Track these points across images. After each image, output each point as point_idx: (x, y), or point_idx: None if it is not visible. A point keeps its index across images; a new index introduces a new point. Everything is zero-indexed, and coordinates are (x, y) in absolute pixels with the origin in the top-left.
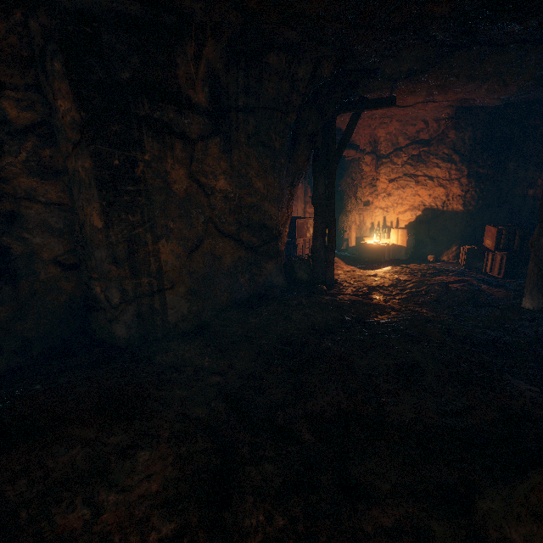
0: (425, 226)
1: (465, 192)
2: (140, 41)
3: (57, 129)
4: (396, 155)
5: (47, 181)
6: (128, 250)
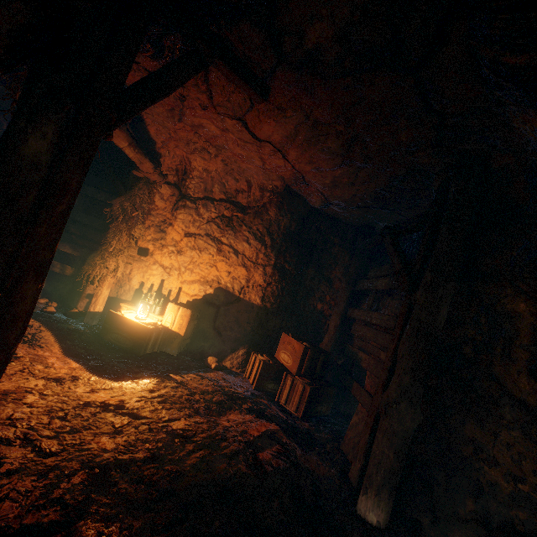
0: (213, 310)
1: (267, 283)
2: None
3: None
4: (205, 205)
5: None
6: None
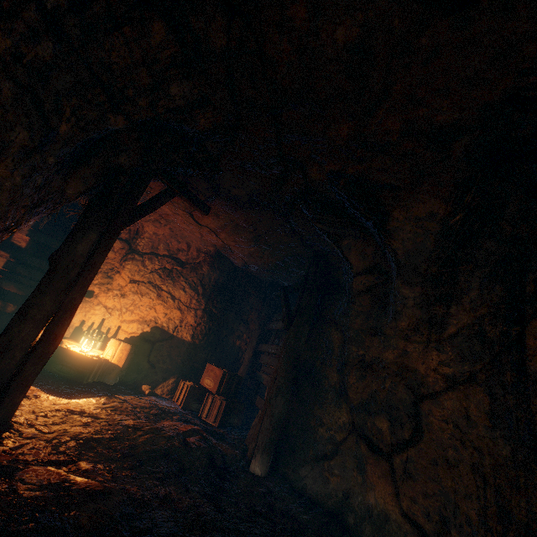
0: (149, 345)
1: (198, 324)
2: None
3: None
4: (151, 259)
5: None
6: None
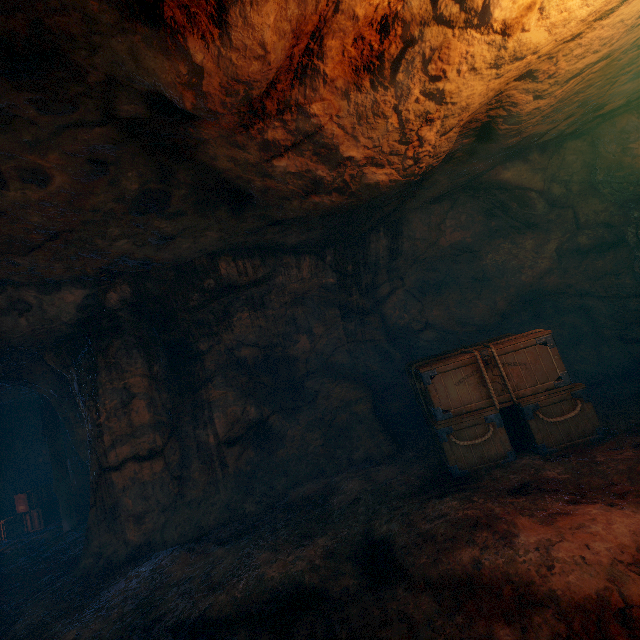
0: None
1: None
2: None
3: None
4: None
5: None
6: None
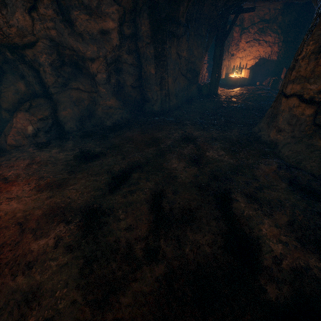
0: (258, 67)
1: (279, 50)
2: (170, 2)
3: (139, 37)
4: (251, 28)
5: (129, 56)
6: (160, 81)
